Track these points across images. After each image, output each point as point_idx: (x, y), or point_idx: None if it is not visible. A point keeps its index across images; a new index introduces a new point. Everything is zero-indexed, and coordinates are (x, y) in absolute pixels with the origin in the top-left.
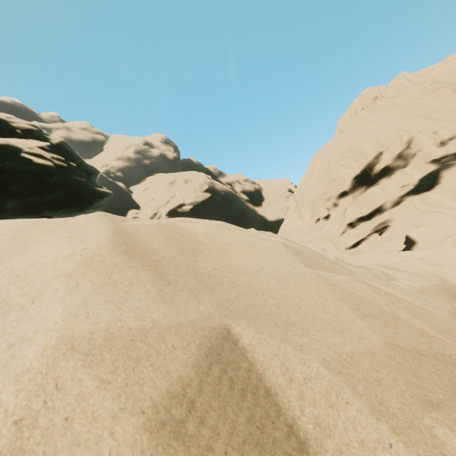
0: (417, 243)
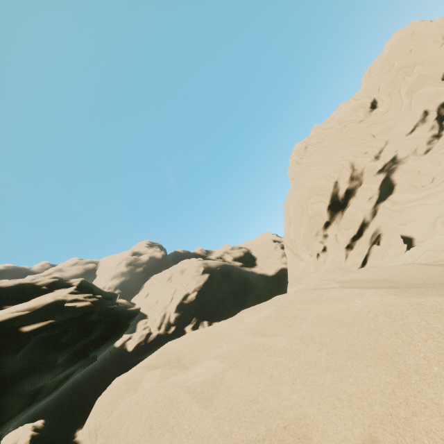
0: (413, 238)
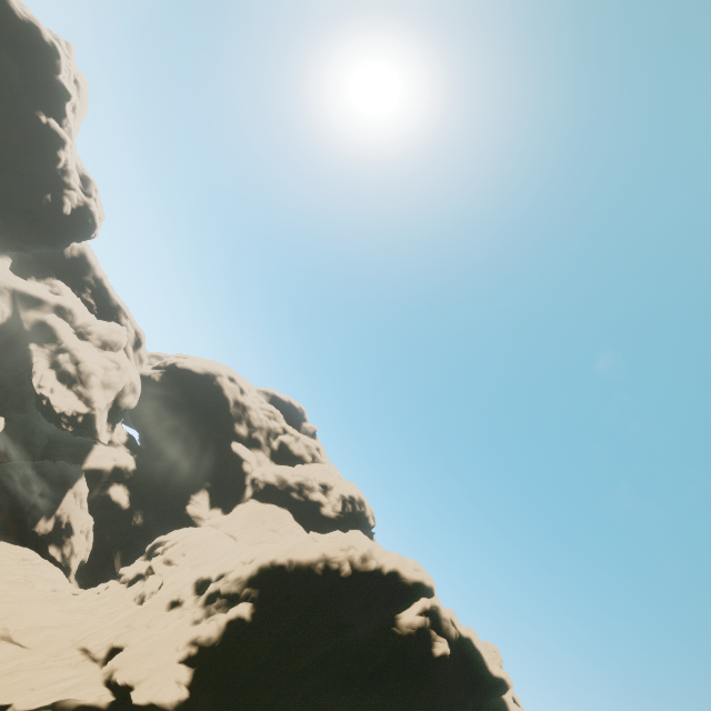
0: None
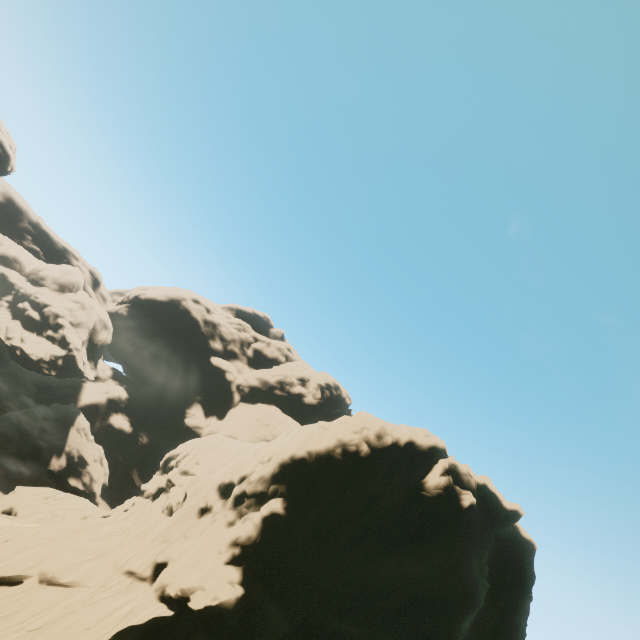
0: None
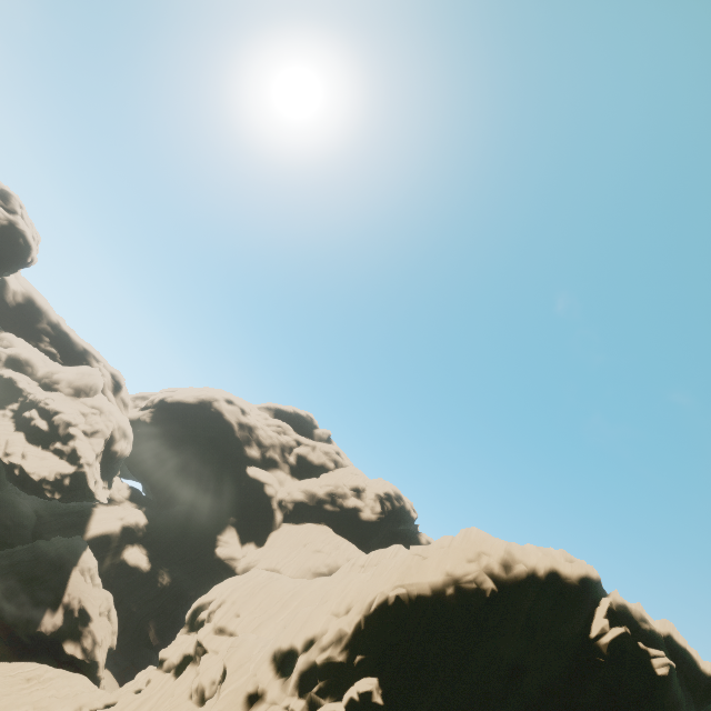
0: None
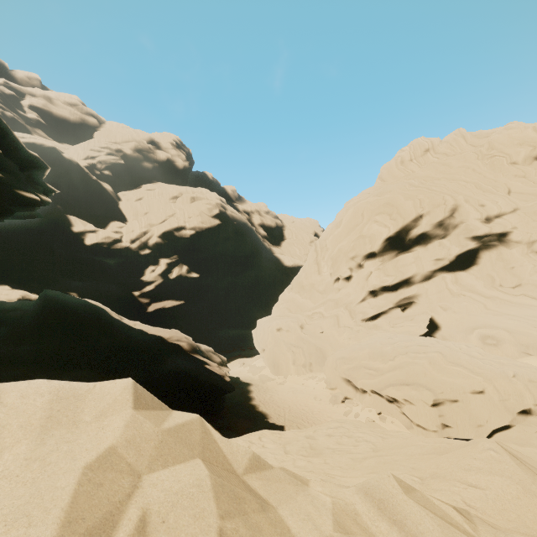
0: (440, 328)
